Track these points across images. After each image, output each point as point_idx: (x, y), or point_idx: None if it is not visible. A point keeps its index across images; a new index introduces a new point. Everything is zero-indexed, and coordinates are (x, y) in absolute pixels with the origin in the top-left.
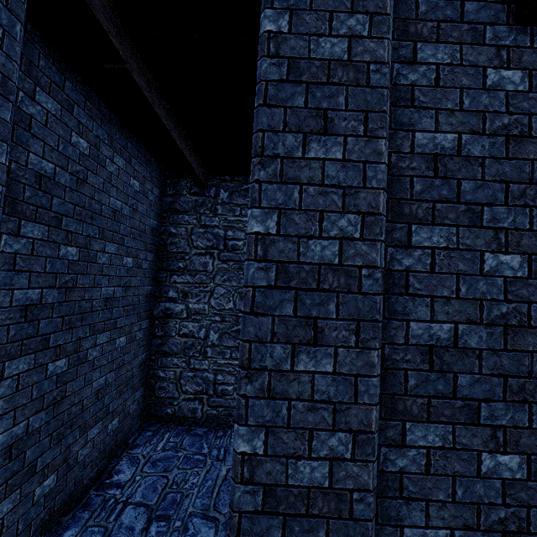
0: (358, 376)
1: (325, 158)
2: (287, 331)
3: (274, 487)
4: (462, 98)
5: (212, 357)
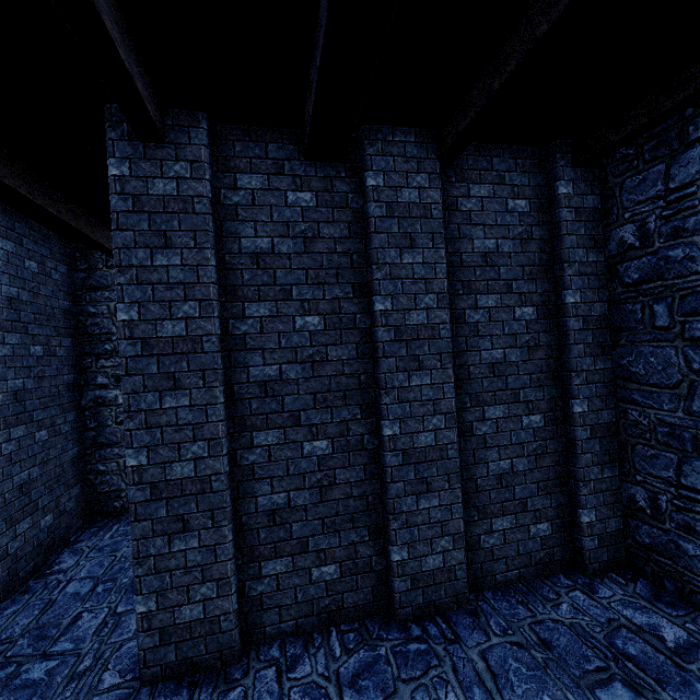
0: (207, 405)
1: (168, 265)
2: (154, 383)
3: (158, 483)
4: (272, 213)
5: None
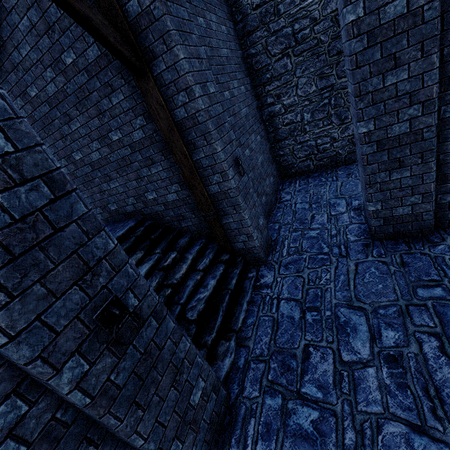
0: (424, 73)
1: None
2: (378, 68)
3: (381, 141)
4: None
5: (310, 130)
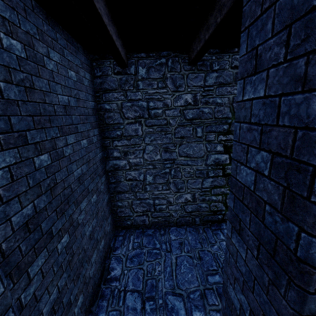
0: None
1: None
2: None
3: None
4: None
5: (150, 190)
